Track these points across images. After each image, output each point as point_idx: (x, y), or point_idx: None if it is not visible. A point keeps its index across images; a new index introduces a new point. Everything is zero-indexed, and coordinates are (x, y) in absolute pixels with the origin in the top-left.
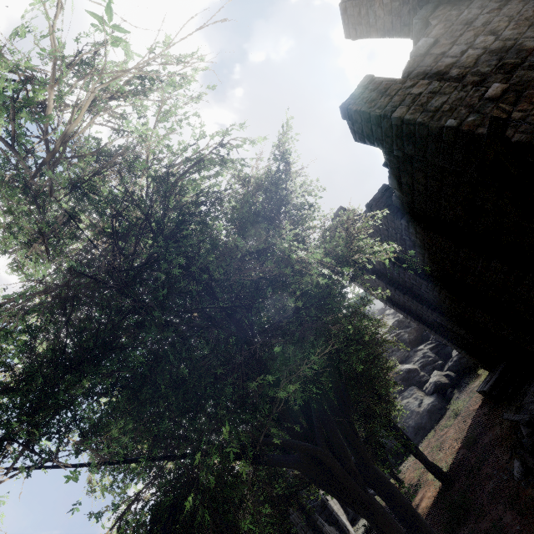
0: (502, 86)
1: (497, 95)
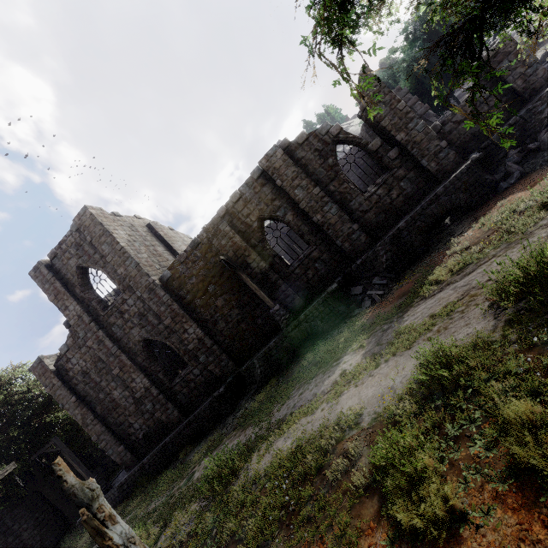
0: (75, 399)
1: (73, 402)
